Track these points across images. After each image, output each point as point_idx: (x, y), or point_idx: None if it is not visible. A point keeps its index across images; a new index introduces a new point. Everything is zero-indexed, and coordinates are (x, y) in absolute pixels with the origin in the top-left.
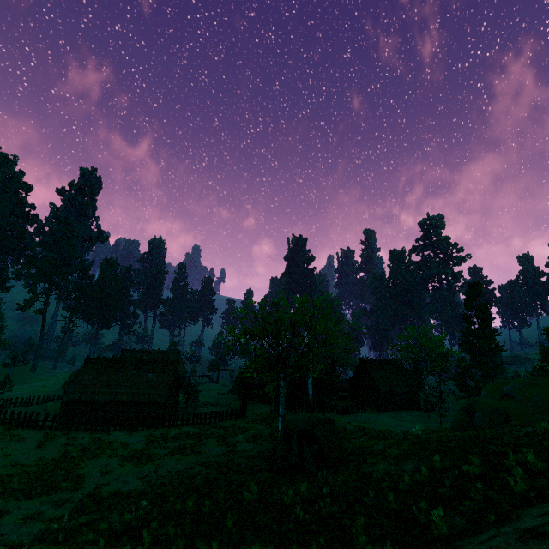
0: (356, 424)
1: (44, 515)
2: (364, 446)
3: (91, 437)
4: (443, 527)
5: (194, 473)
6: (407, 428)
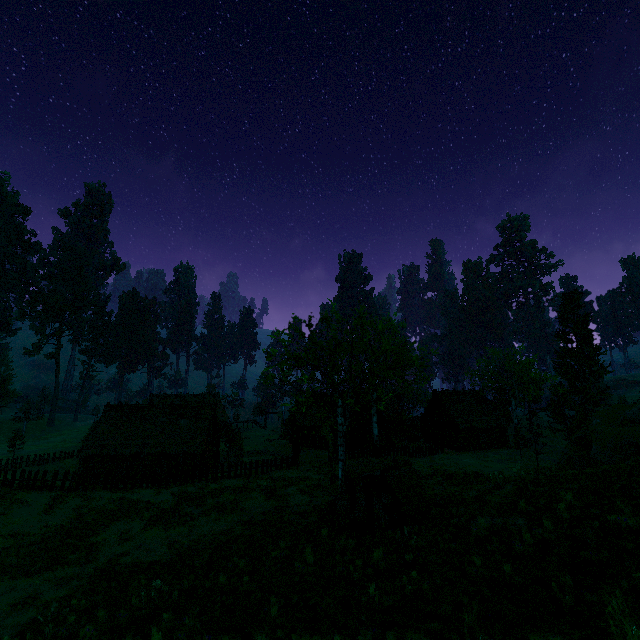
0: (433, 467)
1: (41, 597)
2: (452, 493)
3: (111, 497)
4: (634, 628)
5: (234, 535)
6: (496, 469)
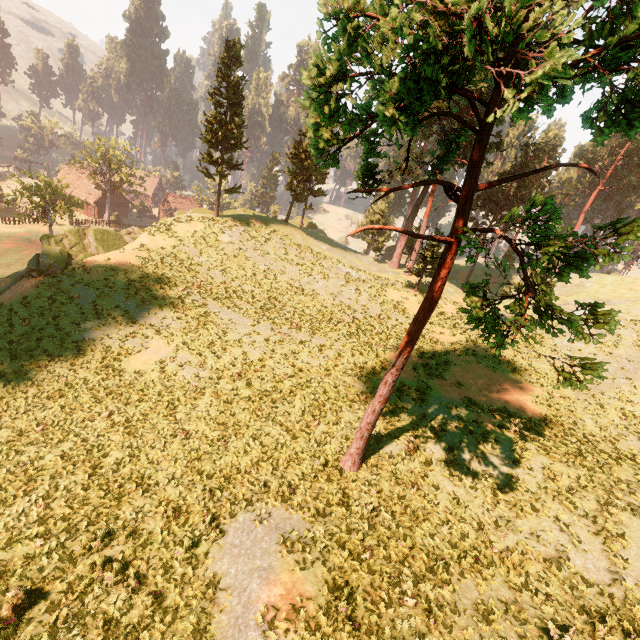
0: None
1: None
2: None
3: None
4: None
5: None
6: None
